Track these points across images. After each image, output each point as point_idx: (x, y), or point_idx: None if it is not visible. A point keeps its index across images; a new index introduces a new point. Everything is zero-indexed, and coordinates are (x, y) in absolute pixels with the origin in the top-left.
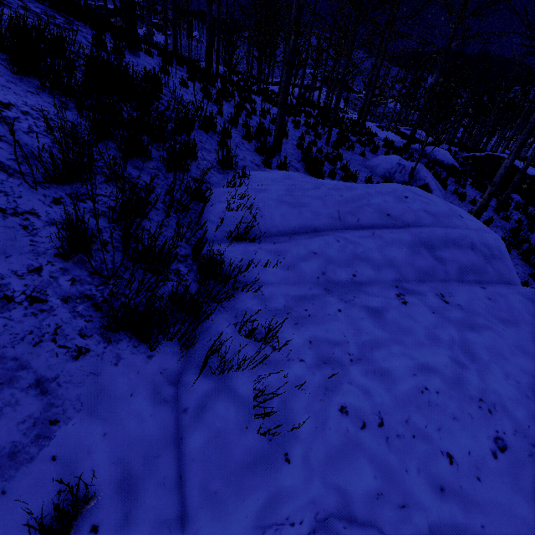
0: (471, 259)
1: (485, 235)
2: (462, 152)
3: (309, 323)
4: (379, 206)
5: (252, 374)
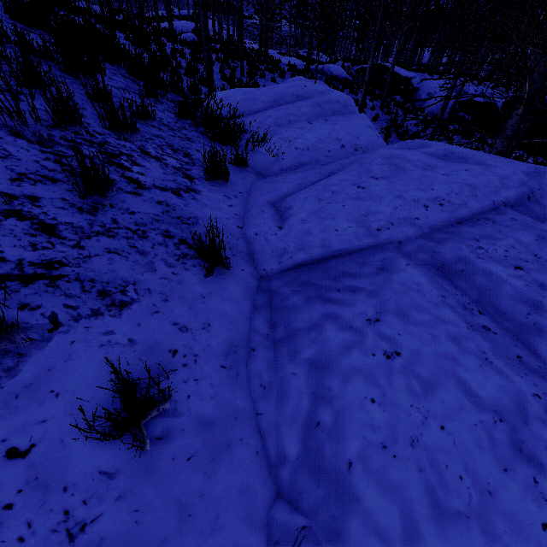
0: (337, 107)
1: (343, 97)
2: (354, 66)
3: (277, 135)
4: (293, 93)
5: (264, 148)
